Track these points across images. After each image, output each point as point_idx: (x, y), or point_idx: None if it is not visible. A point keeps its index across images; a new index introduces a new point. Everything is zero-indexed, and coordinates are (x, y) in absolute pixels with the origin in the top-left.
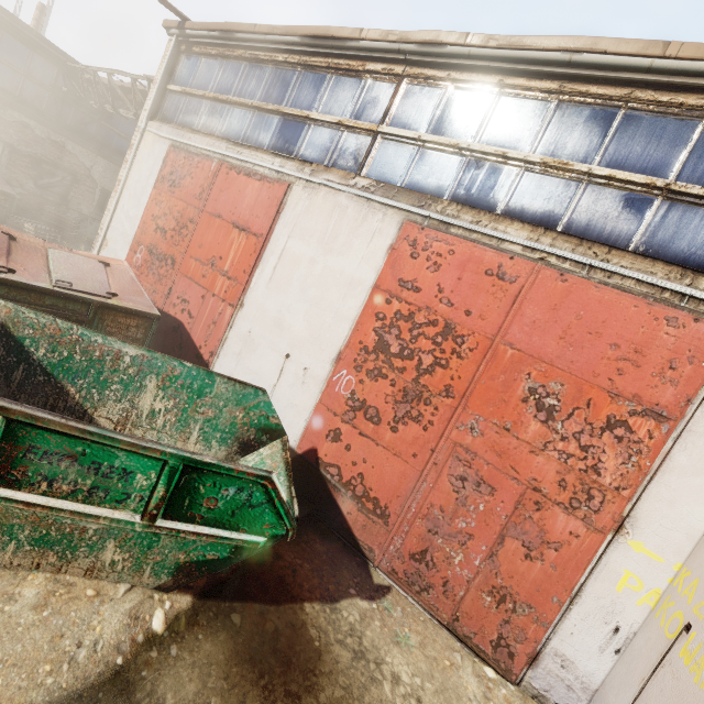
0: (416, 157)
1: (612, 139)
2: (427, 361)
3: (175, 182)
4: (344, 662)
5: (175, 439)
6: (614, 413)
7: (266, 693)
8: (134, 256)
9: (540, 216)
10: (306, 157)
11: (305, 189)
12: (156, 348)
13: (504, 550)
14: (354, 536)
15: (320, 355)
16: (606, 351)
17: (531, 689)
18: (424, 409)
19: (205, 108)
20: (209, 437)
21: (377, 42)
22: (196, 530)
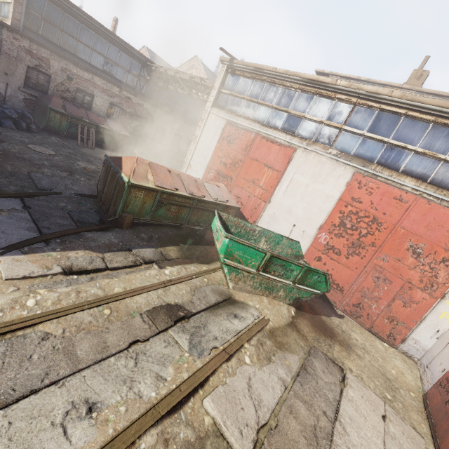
0: (361, 142)
1: None
2: (364, 232)
3: (230, 141)
4: (340, 332)
5: None
6: (445, 256)
7: (324, 334)
8: (208, 174)
9: (420, 175)
10: (302, 135)
11: (303, 152)
12: None
13: (394, 304)
14: (327, 297)
15: (311, 226)
16: (445, 233)
17: (402, 350)
18: (361, 251)
19: (243, 104)
20: None
21: (344, 87)
22: (304, 288)
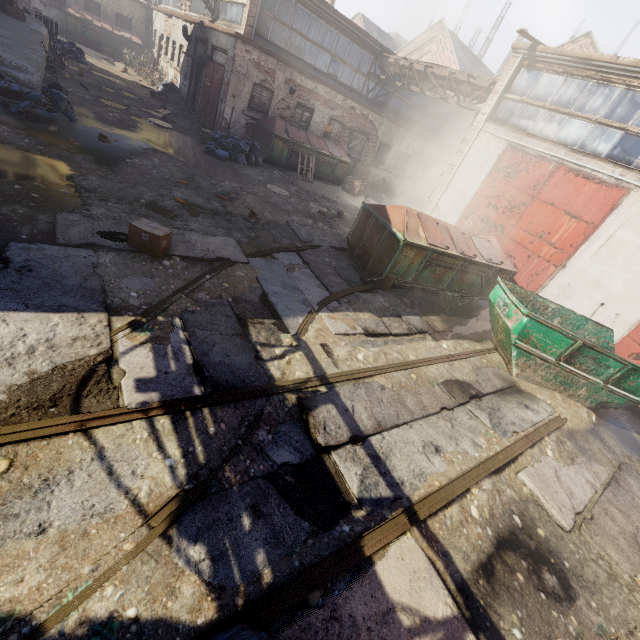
0: None
1: None
2: None
3: (510, 174)
4: None
5: None
6: None
7: (637, 454)
8: (466, 221)
9: None
10: None
11: None
12: None
13: None
14: None
15: (633, 308)
16: None
17: None
18: None
19: (542, 116)
20: None
21: None
22: (619, 391)
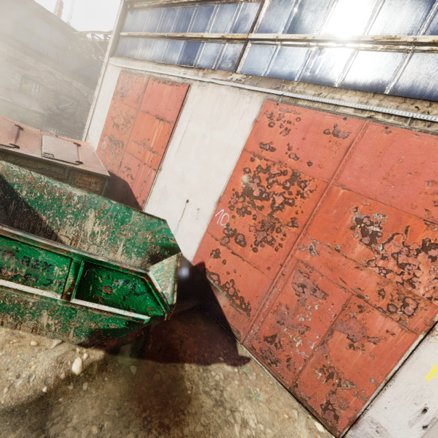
0: (274, 53)
1: (436, 10)
2: (278, 201)
3: (123, 93)
4: (207, 407)
5: (108, 251)
6: (429, 237)
7: (145, 423)
8: (102, 143)
9: (370, 84)
10: (200, 66)
11: (199, 87)
12: (114, 199)
13: (333, 340)
14: (227, 322)
15: (207, 200)
16: (424, 187)
17: None
18: (275, 235)
19: (141, 43)
20: (130, 250)
21: None
22: (99, 308)
